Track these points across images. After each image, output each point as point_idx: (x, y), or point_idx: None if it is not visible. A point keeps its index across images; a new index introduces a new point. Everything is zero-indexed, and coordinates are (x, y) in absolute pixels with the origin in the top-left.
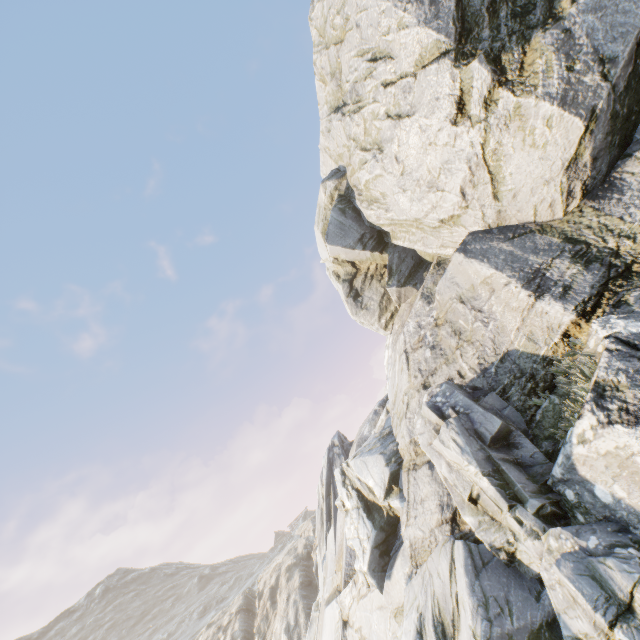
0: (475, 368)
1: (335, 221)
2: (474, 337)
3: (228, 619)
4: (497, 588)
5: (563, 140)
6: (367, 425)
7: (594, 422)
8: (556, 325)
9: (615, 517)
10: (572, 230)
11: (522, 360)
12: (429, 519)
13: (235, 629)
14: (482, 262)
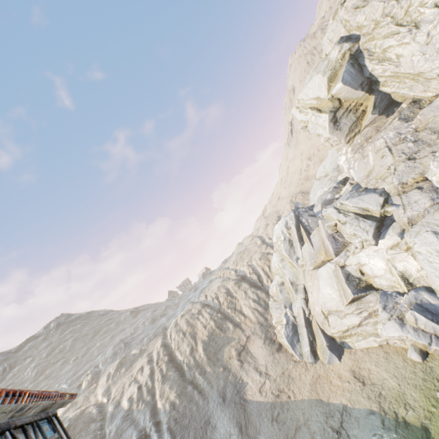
0: None
1: (347, 71)
2: None
3: (197, 310)
4: None
5: None
6: (329, 194)
7: None
8: None
9: None
10: None
11: None
12: (423, 206)
13: (208, 311)
14: None
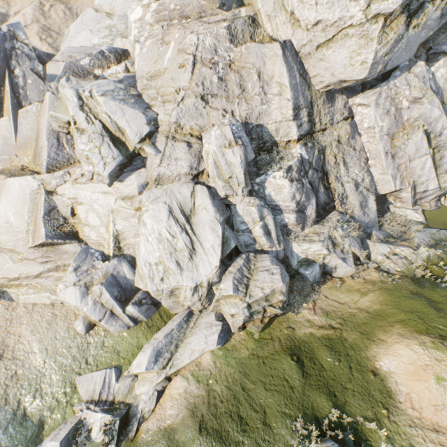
0: (243, 118)
1: None
2: (251, 102)
3: None
4: (219, 206)
5: (355, 75)
6: (88, 58)
7: (282, 175)
8: (290, 136)
9: (265, 198)
10: (314, 100)
11: (266, 134)
12: (180, 170)
13: None
14: (288, 74)
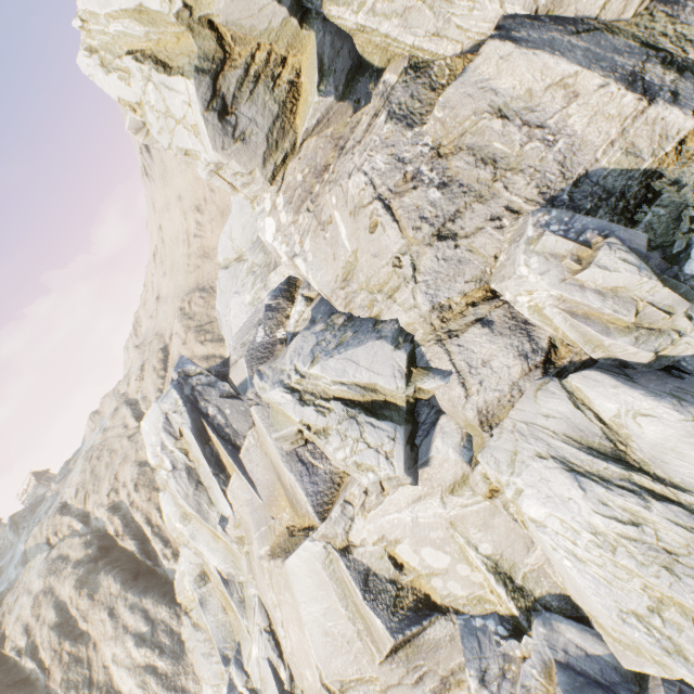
0: (536, 199)
1: None
2: (525, 163)
3: None
4: (661, 385)
5: None
6: (260, 329)
7: None
8: (674, 132)
9: None
10: (645, 36)
11: (611, 179)
12: (508, 375)
13: None
14: (556, 55)
